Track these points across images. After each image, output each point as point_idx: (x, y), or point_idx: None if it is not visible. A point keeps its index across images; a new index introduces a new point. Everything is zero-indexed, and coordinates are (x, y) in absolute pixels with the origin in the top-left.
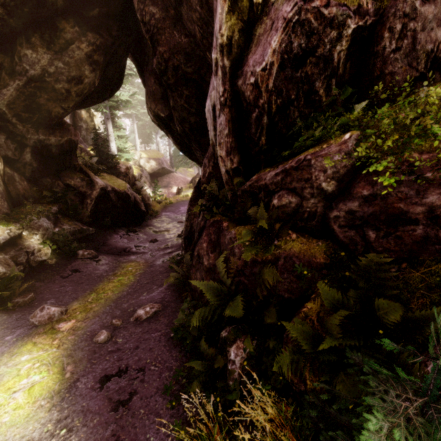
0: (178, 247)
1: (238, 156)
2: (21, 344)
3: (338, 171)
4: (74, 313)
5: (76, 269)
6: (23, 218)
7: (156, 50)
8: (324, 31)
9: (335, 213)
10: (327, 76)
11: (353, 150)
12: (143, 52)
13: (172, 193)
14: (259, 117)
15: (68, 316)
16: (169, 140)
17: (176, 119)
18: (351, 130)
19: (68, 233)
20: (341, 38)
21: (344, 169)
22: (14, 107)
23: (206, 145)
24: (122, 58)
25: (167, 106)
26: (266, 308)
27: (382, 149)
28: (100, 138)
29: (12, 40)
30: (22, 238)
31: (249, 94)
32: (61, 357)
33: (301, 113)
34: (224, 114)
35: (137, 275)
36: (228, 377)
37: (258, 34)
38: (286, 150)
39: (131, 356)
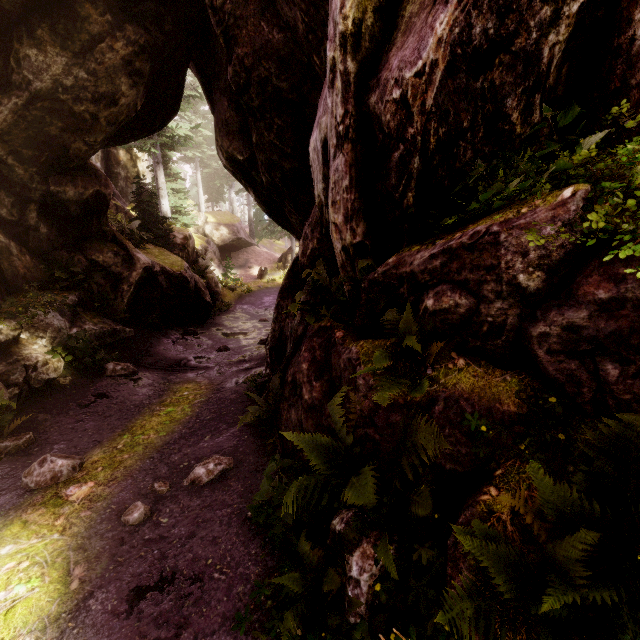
0: (260, 360)
1: (364, 224)
2: (4, 523)
3: (549, 255)
4: (94, 470)
5: (102, 393)
6: (21, 312)
7: (233, 53)
8: (529, 6)
9: (542, 328)
10: (528, 88)
11: (580, 218)
12: (212, 58)
13: (252, 276)
14: (405, 158)
15: (84, 475)
16: (249, 198)
17: (261, 164)
18: (570, 183)
19: (92, 337)
20: (558, 21)
21: (559, 252)
22: (10, 140)
23: (306, 205)
24: (179, 67)
25: (247, 144)
26: (413, 487)
27: (632, 218)
28: (145, 191)
29: (5, 32)
30: (19, 343)
31: (388, 118)
32: (66, 551)
33: (477, 153)
34: (344, 154)
35: (196, 406)
36: (347, 609)
37: (409, 13)
38: (448, 216)
39: (182, 551)
